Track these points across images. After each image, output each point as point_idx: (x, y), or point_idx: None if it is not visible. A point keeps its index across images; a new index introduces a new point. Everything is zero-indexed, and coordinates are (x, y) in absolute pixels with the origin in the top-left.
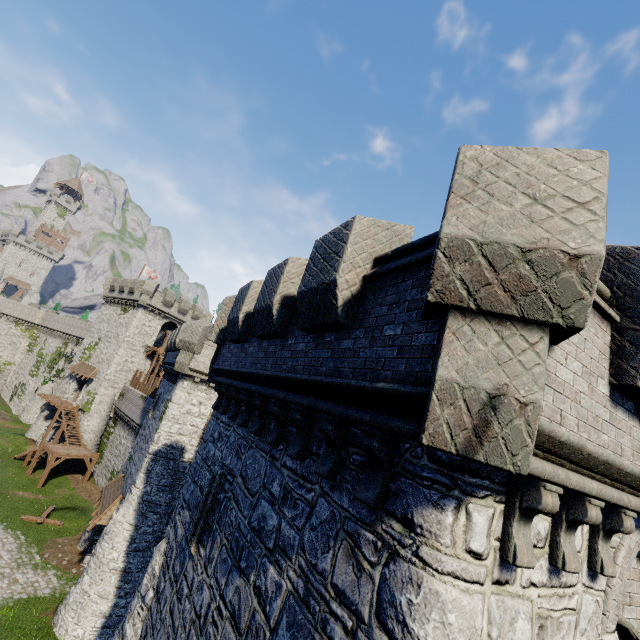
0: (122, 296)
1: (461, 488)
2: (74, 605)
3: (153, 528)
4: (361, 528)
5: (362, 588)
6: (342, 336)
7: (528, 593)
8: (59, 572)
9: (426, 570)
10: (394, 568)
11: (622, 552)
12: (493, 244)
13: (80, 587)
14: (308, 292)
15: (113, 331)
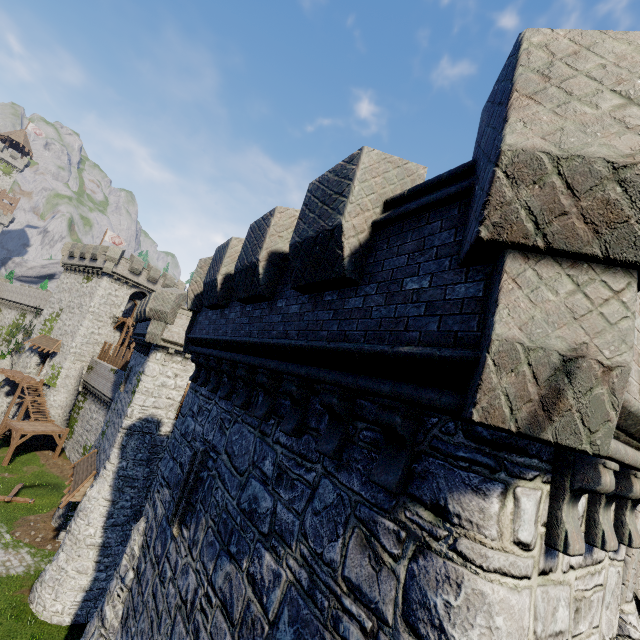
0: (83, 263)
1: (508, 470)
2: (51, 582)
3: (131, 502)
4: (378, 515)
5: (383, 584)
6: (347, 294)
7: (567, 577)
8: (33, 550)
9: (467, 567)
10: (424, 563)
11: (639, 519)
12: (574, 158)
13: (56, 564)
14: (304, 243)
15: (76, 301)
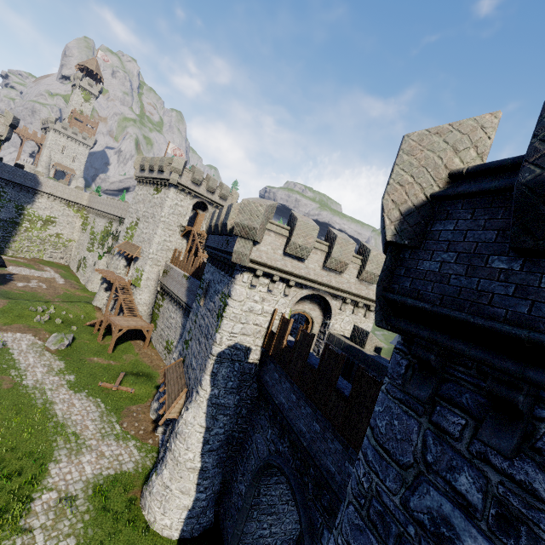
0: (152, 175)
1: None
2: (158, 496)
3: (224, 428)
4: None
5: None
6: None
7: None
8: (138, 443)
9: None
10: None
11: None
12: None
13: (161, 479)
14: None
15: (149, 211)
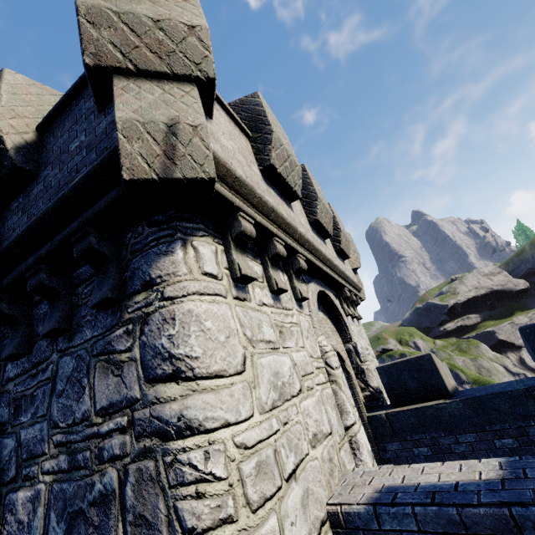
0: None
1: (182, 231)
2: None
3: None
4: (110, 335)
5: (127, 378)
6: (30, 189)
7: (264, 310)
8: None
9: (175, 303)
10: (149, 328)
11: (310, 293)
12: (128, 14)
13: None
14: None
15: None
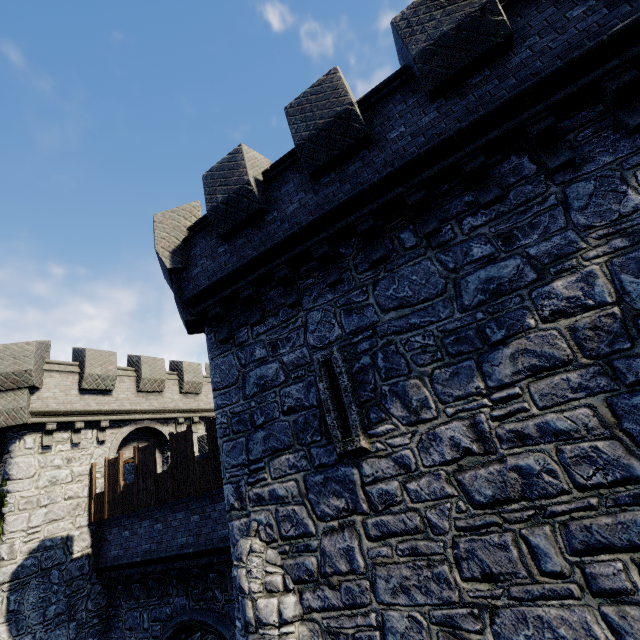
0: None
1: None
2: None
3: None
4: None
5: None
6: (503, 61)
7: None
8: None
9: None
10: None
11: None
12: None
13: None
14: (440, 40)
15: None
